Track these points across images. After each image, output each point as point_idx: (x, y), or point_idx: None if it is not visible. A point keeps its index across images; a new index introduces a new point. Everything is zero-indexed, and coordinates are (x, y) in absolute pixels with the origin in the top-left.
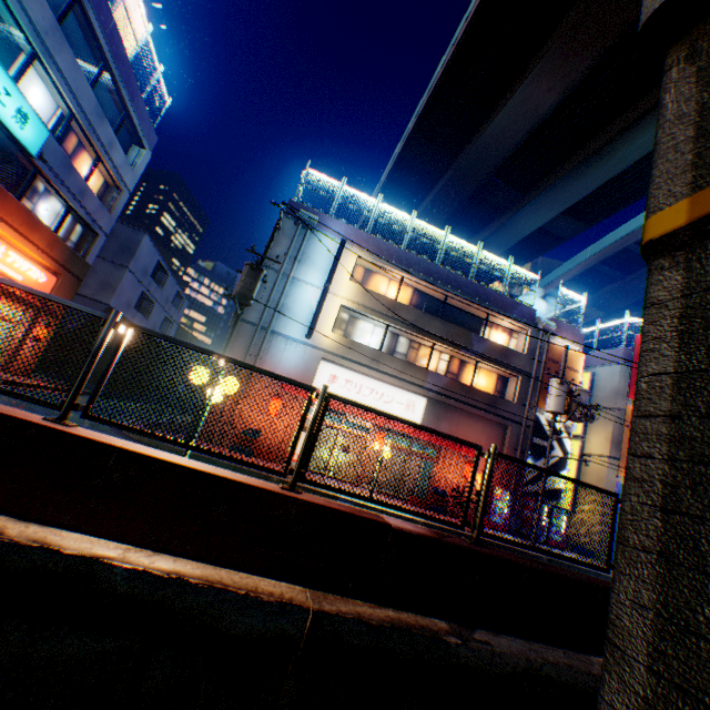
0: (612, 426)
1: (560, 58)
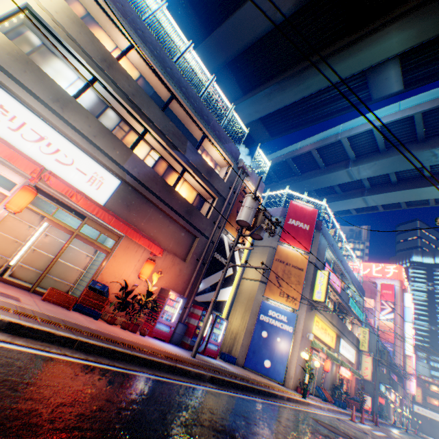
0: (267, 259)
1: None
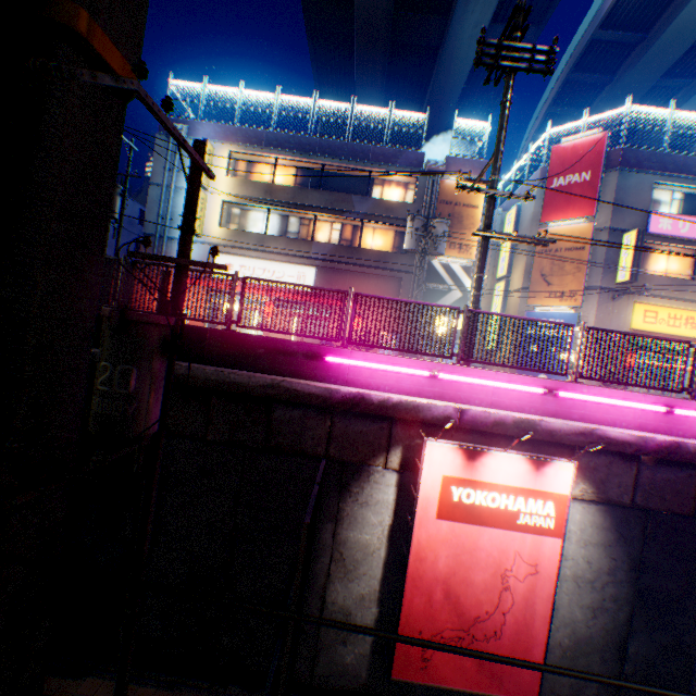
0: (526, 257)
1: None
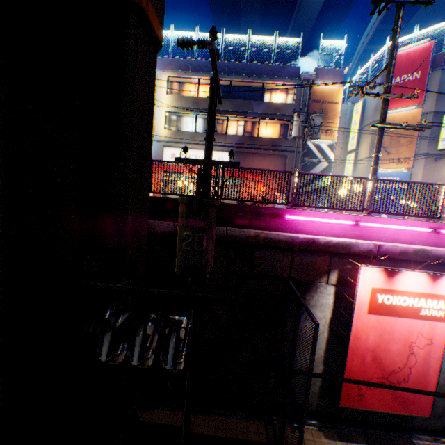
0: (371, 136)
1: None
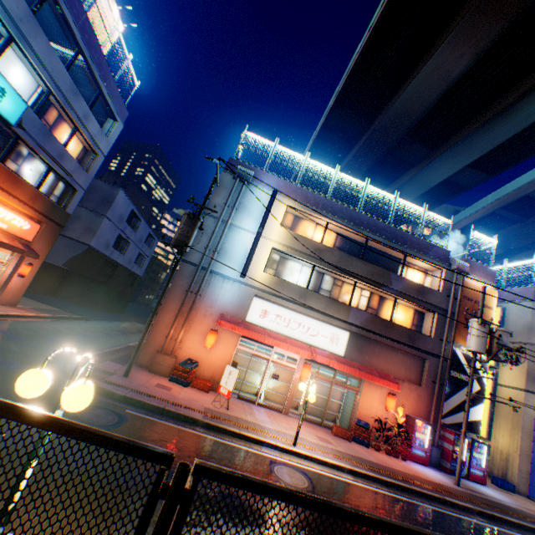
0: (527, 360)
1: (472, 26)
